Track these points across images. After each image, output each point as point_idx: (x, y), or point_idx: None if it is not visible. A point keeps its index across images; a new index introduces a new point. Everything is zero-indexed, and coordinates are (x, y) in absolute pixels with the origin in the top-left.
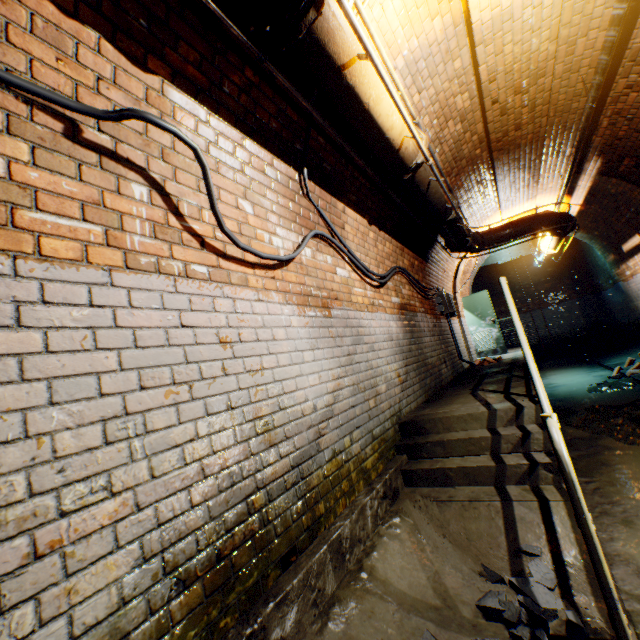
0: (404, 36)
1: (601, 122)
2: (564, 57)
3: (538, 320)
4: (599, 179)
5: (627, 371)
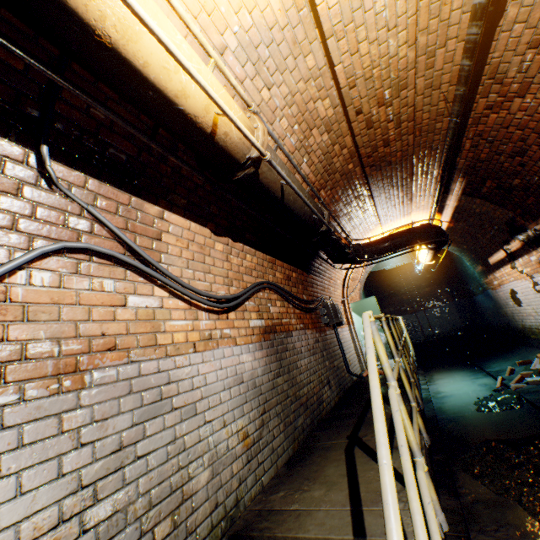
0: (229, 4)
1: (464, 144)
2: (424, 70)
3: (422, 320)
4: (465, 199)
5: (511, 385)
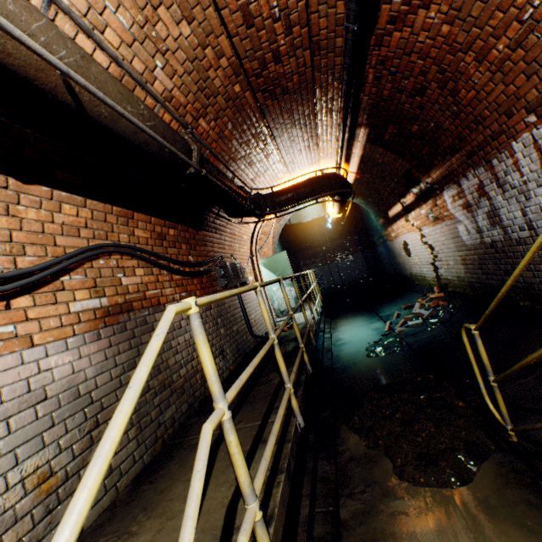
0: None
1: (367, 74)
2: None
3: (334, 271)
4: (370, 147)
5: (396, 329)
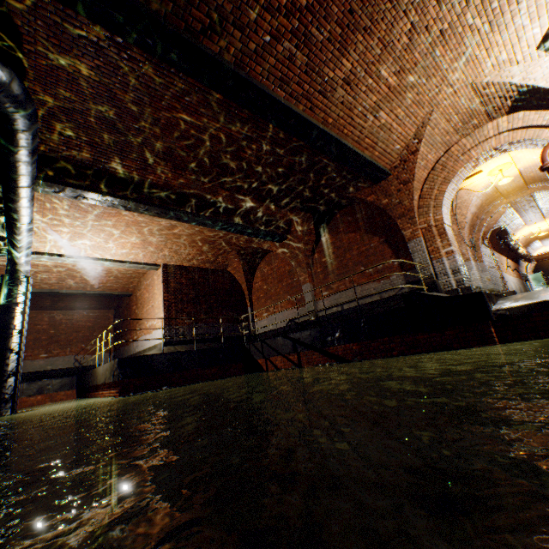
0: (521, 237)
1: None
2: None
3: None
4: None
5: None
